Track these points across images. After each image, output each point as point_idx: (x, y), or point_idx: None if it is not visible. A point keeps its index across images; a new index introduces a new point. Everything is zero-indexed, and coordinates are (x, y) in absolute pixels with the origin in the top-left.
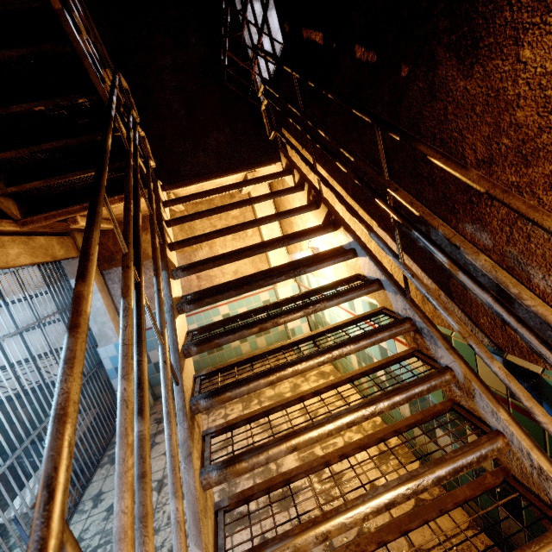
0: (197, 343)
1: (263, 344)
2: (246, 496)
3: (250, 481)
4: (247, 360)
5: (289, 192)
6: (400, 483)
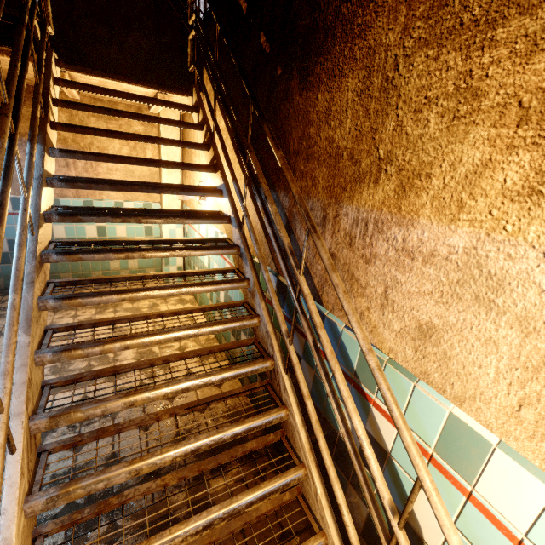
0: (61, 213)
1: (134, 266)
2: (75, 325)
3: (85, 363)
4: (105, 242)
5: (189, 127)
6: (189, 328)
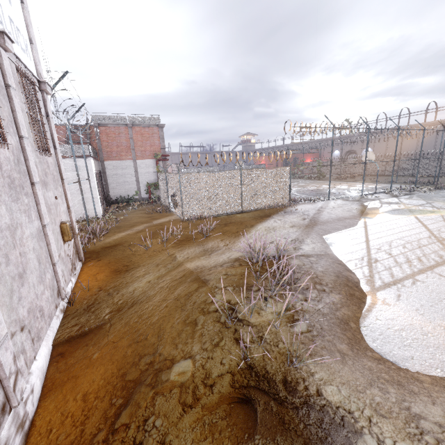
0: None
1: None
2: None
3: None
4: None
5: None
6: None
